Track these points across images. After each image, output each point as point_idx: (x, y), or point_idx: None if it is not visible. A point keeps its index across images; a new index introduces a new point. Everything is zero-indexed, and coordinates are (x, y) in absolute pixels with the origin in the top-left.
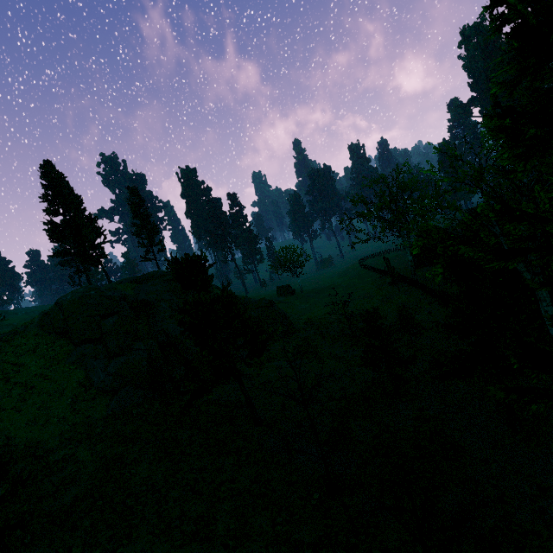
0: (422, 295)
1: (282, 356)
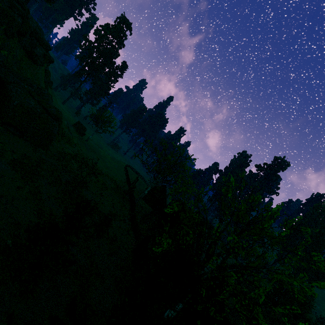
0: (128, 213)
1: (2, 148)
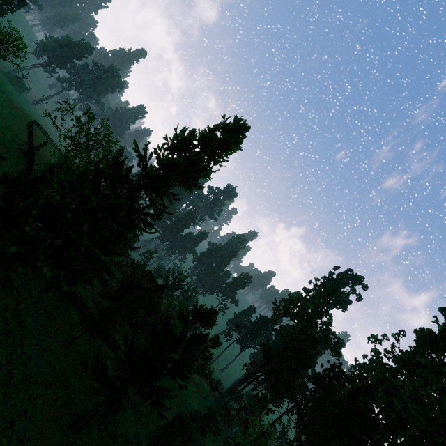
0: None
1: None
